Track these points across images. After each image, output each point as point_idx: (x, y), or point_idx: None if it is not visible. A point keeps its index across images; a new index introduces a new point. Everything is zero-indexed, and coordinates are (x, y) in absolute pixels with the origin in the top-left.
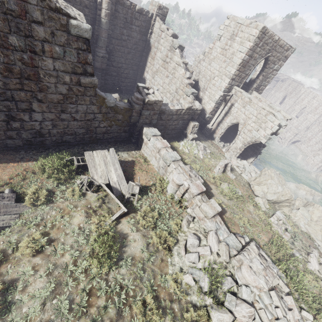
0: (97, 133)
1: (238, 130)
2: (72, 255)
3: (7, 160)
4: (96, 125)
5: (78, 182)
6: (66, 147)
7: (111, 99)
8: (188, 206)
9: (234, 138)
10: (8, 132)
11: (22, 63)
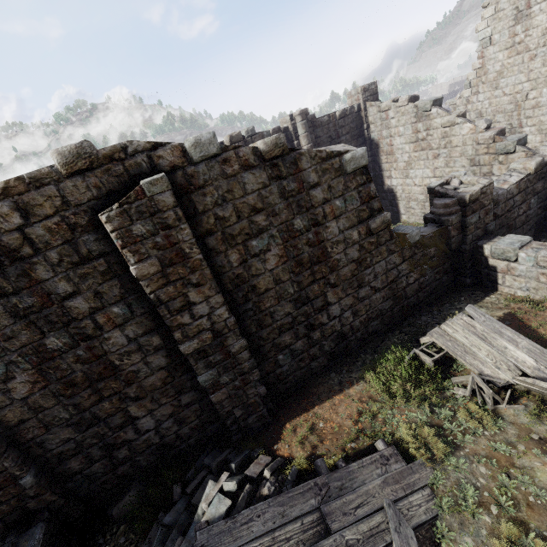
0: (408, 297)
1: None
2: None
3: (325, 393)
4: (403, 284)
5: (463, 393)
6: (377, 342)
7: (412, 230)
8: None
9: None
10: (311, 350)
11: (309, 246)
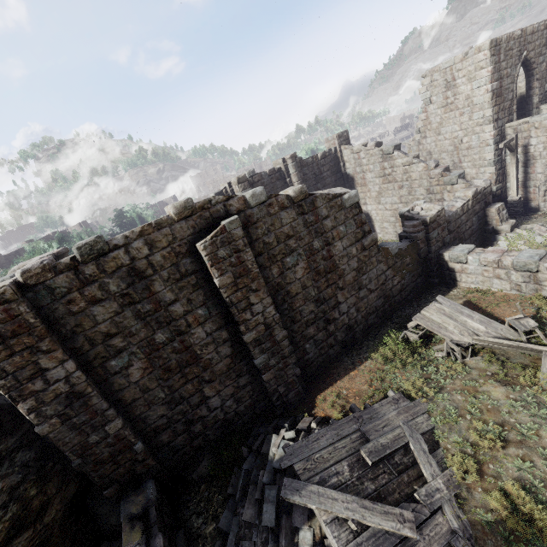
0: (394, 295)
1: None
2: None
3: (343, 372)
4: (390, 286)
5: (442, 355)
6: (375, 332)
7: (393, 245)
8: None
9: None
10: (328, 340)
11: (323, 260)
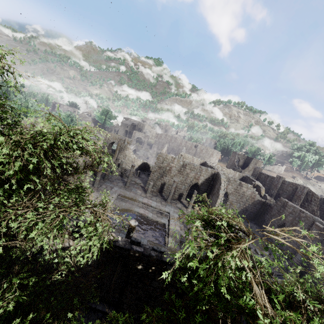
0: None
1: None
2: None
3: None
4: None
5: None
6: None
7: None
8: None
9: None
10: None
11: None
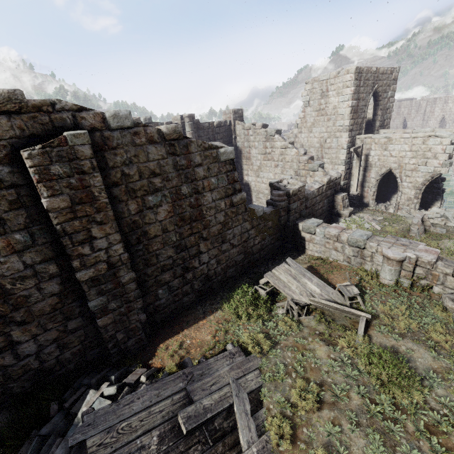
0: (254, 253)
1: (389, 180)
2: (360, 394)
3: (193, 320)
4: (251, 244)
5: (282, 311)
6: (231, 284)
7: (259, 207)
8: (431, 284)
9: (390, 192)
10: (184, 287)
11: (190, 207)
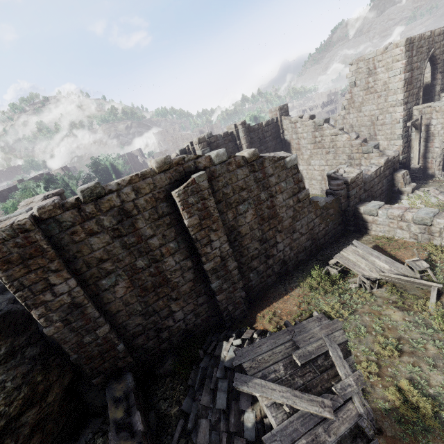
0: (319, 239)
1: None
2: (435, 346)
3: (278, 296)
4: (316, 231)
5: (355, 286)
6: (303, 266)
7: (321, 199)
8: None
9: None
10: (267, 271)
11: (267, 209)
